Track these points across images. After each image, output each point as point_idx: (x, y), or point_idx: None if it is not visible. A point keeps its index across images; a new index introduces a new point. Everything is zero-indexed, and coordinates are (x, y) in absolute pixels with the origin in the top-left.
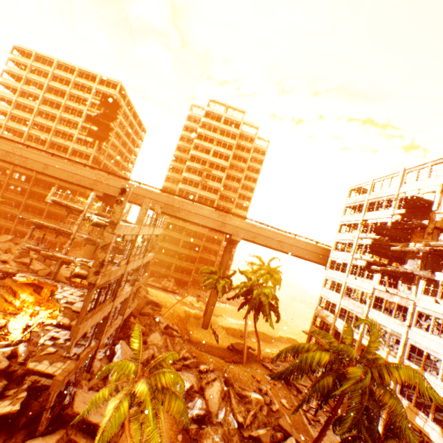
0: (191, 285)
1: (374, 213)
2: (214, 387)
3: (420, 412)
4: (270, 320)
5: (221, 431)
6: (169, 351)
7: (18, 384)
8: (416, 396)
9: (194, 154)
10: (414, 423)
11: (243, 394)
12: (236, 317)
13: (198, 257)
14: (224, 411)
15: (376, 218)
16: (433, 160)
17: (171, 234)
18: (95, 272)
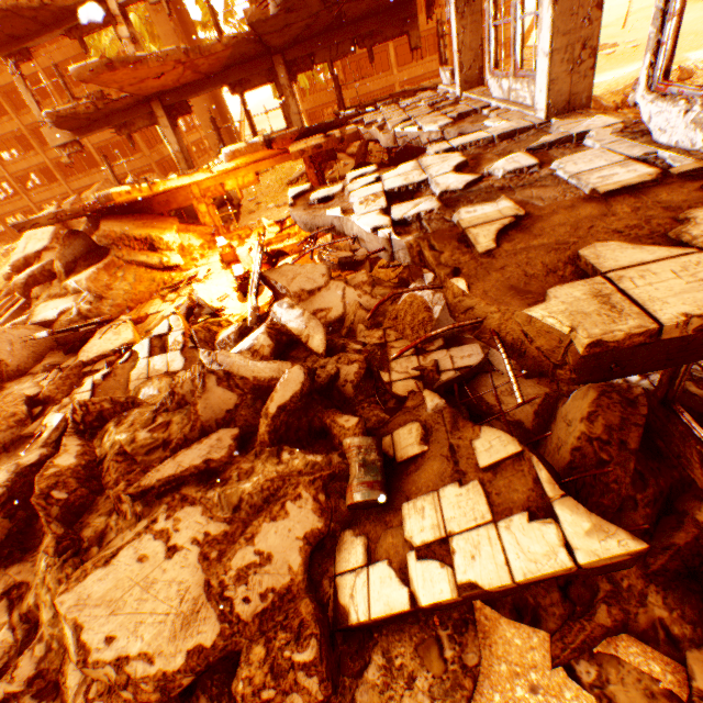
0: None
1: None
2: None
3: None
4: None
5: None
6: None
7: (380, 405)
8: None
9: None
10: None
11: None
12: (617, 66)
13: None
14: None
15: None
16: None
17: None
18: None
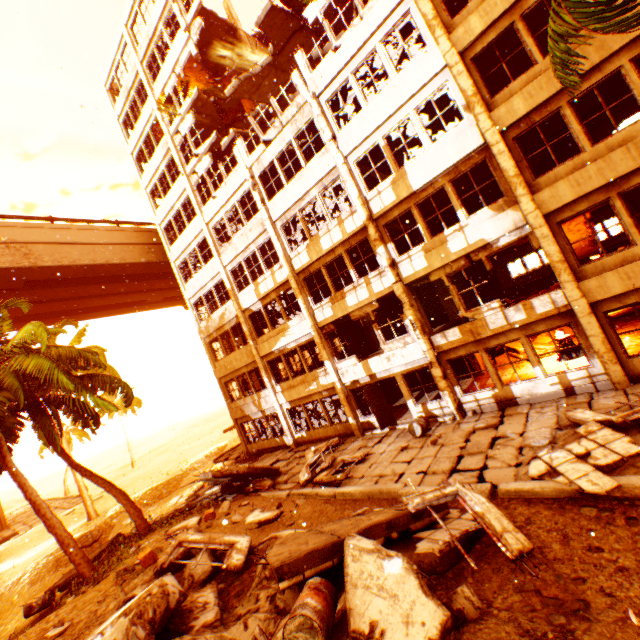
0: None
1: (166, 67)
2: None
3: (447, 232)
4: (96, 397)
5: None
6: None
7: None
8: (424, 221)
9: None
10: (455, 257)
11: None
12: None
13: None
14: None
15: (173, 67)
16: None
17: None
18: None
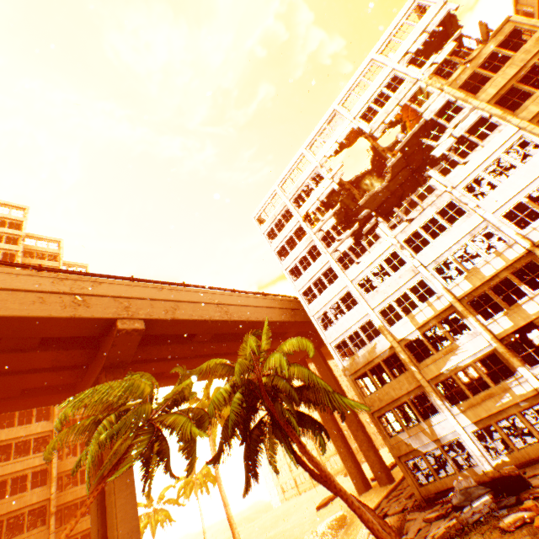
0: None
1: (310, 199)
2: None
3: None
4: (346, 398)
5: None
6: None
7: None
8: None
9: None
10: None
11: None
12: None
13: None
14: None
15: (318, 197)
16: (325, 120)
17: None
18: None
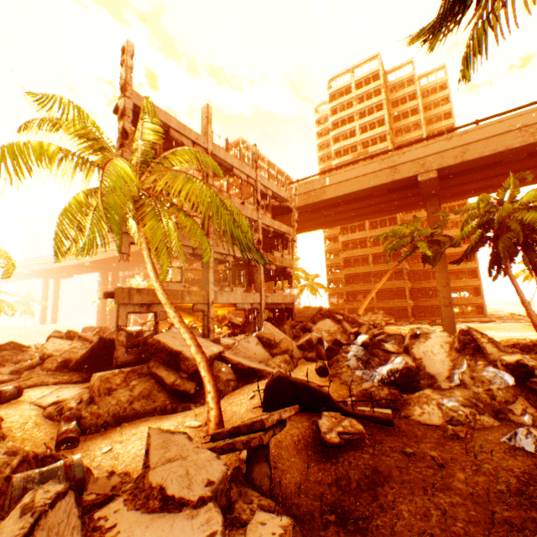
0: (418, 317)
1: None
2: (432, 340)
3: None
4: None
5: (463, 393)
6: (186, 148)
7: None
8: None
9: (336, 149)
10: None
11: (526, 343)
12: (523, 331)
13: (403, 267)
14: (464, 364)
15: None
16: None
17: (352, 255)
18: (120, 147)
